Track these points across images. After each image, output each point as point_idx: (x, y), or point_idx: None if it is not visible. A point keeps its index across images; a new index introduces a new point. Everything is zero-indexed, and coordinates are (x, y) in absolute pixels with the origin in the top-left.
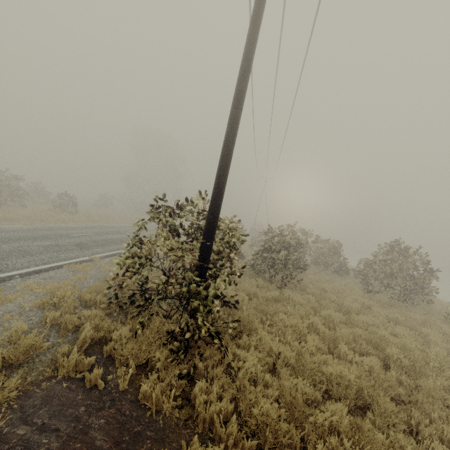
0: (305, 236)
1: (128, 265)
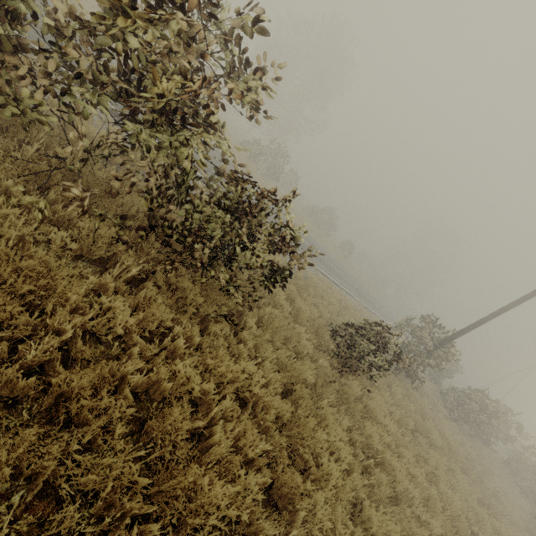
0: (517, 431)
1: (396, 325)
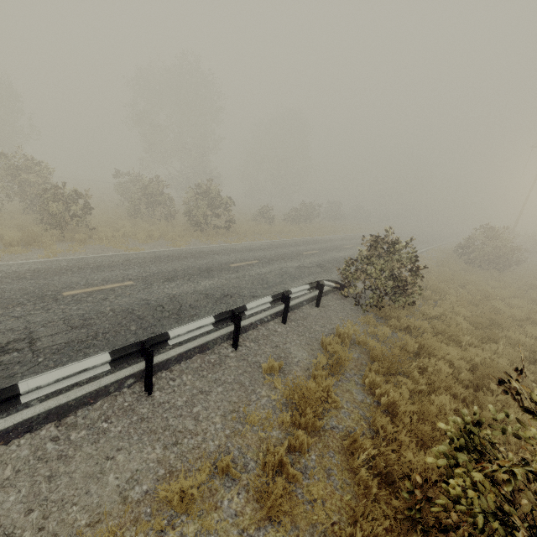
0: None
1: None
